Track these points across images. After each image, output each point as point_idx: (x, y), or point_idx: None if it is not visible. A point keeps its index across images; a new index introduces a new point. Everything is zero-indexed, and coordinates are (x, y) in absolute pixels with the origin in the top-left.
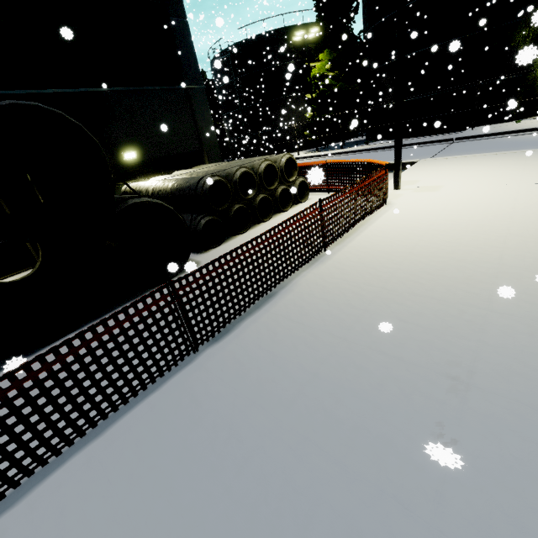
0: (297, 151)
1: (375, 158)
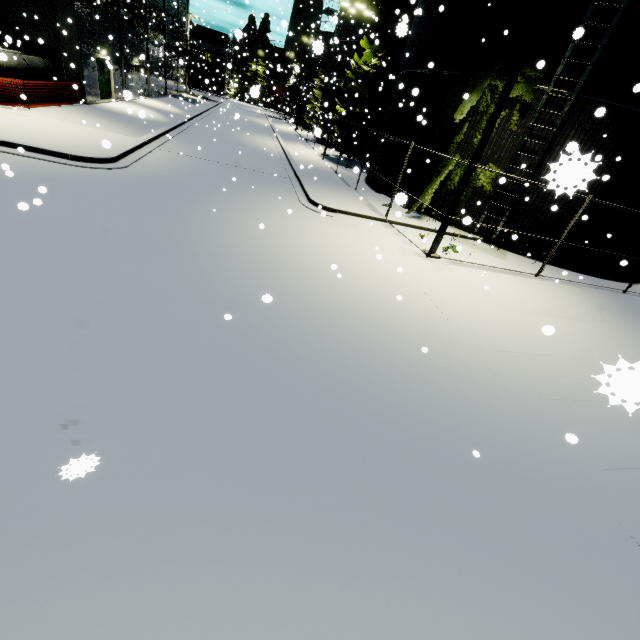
0: (314, 145)
1: (230, 152)
